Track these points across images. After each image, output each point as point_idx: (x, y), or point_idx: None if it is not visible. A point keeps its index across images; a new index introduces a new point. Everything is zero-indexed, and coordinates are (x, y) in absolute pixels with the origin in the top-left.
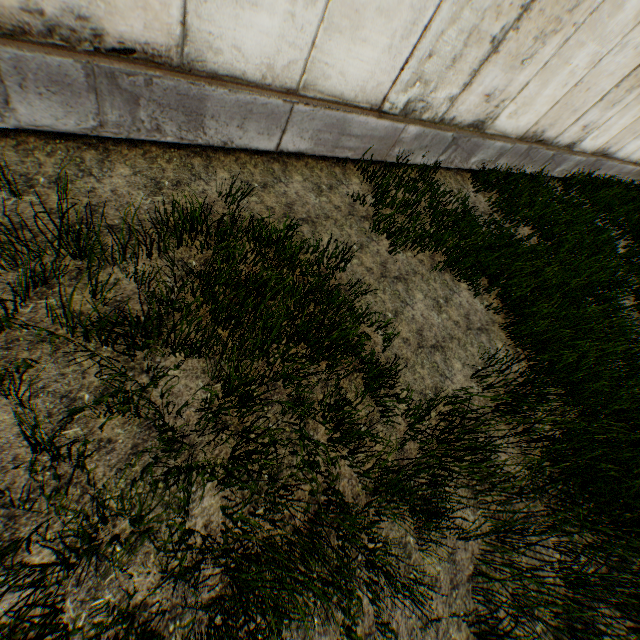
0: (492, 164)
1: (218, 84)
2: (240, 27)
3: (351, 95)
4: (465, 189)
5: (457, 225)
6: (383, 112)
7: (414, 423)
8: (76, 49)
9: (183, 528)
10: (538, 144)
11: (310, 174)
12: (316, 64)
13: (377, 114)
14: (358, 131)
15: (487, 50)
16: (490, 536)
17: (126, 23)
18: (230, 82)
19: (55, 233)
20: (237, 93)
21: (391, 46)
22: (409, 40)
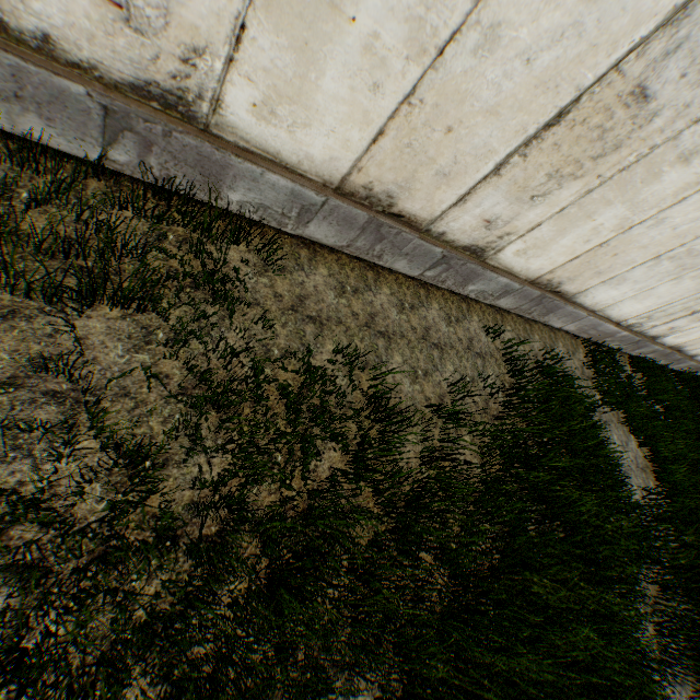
0: (643, 355)
1: (571, 305)
2: (603, 292)
3: (613, 316)
4: (625, 367)
5: (627, 394)
6: (618, 324)
7: (629, 511)
8: (544, 289)
9: (579, 519)
10: (675, 351)
11: (563, 342)
12: (613, 305)
13: (615, 324)
14: (600, 329)
15: (687, 313)
16: (655, 589)
17: (569, 286)
18: (576, 304)
19: (499, 360)
20: (574, 309)
21: (649, 306)
22: (658, 305)
